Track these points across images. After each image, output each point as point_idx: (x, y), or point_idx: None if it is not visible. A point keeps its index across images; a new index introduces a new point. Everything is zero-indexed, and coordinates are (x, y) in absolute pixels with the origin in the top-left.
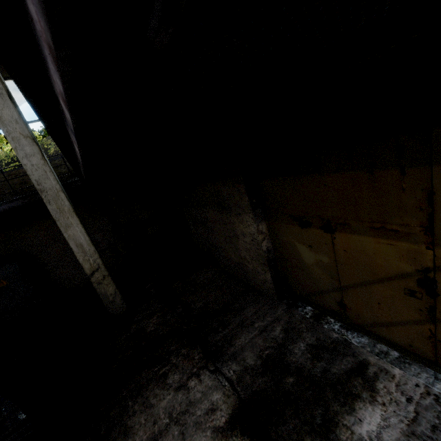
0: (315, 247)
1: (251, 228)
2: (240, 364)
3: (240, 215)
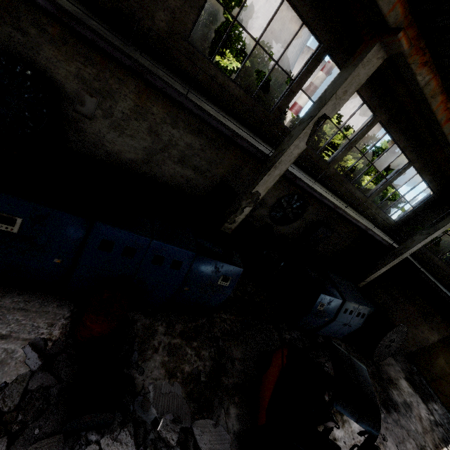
0: (449, 365)
1: (432, 337)
2: (401, 366)
3: (433, 330)
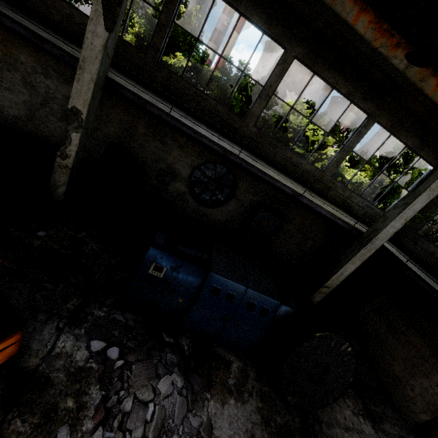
0: None
1: None
2: None
3: None
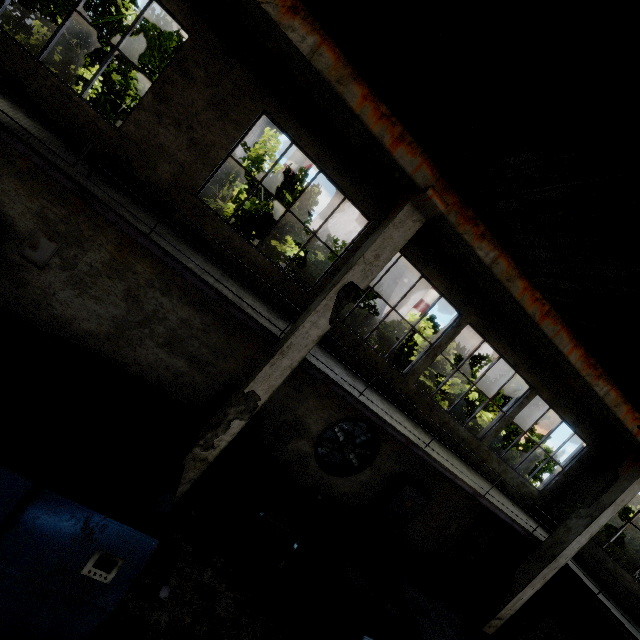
0: None
1: None
2: None
3: None
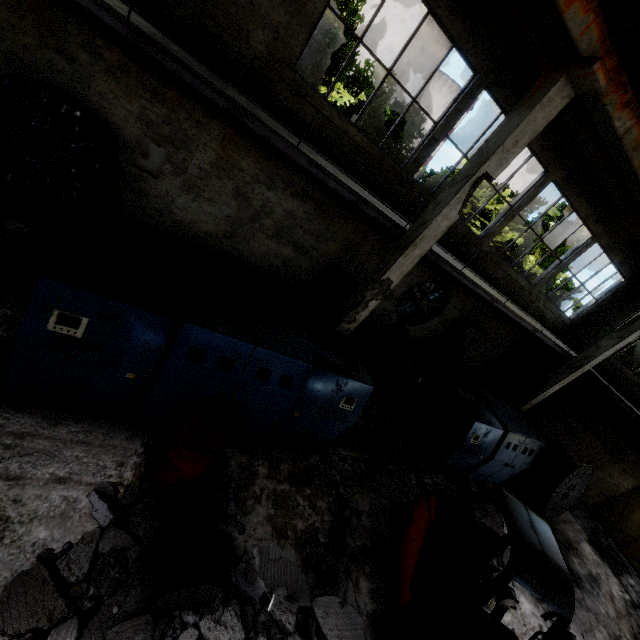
0: None
1: (625, 483)
2: (582, 523)
3: (626, 473)
